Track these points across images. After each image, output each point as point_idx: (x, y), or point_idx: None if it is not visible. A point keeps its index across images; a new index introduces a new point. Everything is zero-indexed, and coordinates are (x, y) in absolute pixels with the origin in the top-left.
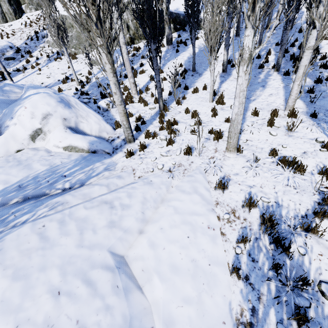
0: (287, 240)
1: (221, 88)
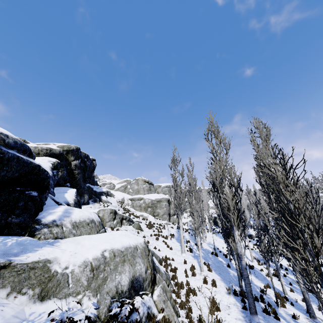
0: None
1: None
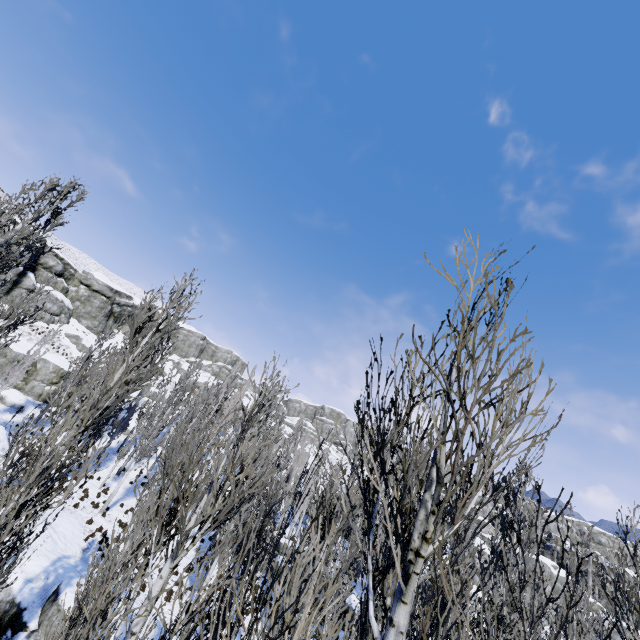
0: (108, 541)
1: (110, 485)
